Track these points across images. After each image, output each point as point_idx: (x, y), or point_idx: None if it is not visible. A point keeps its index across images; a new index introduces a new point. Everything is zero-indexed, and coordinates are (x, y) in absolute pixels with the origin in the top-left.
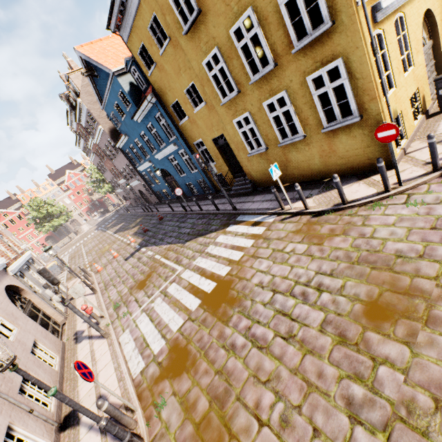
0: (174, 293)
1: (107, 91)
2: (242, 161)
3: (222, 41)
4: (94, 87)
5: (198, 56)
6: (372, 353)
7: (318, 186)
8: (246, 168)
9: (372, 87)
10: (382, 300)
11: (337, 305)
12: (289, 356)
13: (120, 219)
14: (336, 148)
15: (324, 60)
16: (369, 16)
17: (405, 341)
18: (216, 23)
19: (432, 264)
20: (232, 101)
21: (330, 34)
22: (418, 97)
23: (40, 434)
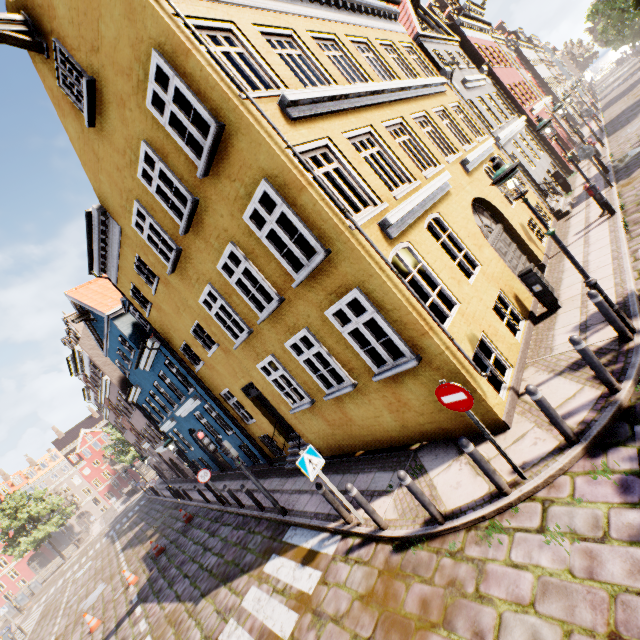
0: None
1: (106, 336)
2: (288, 417)
3: (214, 276)
4: (92, 331)
5: (193, 294)
6: None
7: (401, 463)
8: (297, 427)
9: (414, 319)
10: None
11: None
12: None
13: (142, 513)
14: (406, 399)
15: (337, 291)
16: (377, 234)
17: None
18: (201, 260)
19: None
20: (248, 342)
21: (332, 263)
22: (507, 298)
23: None
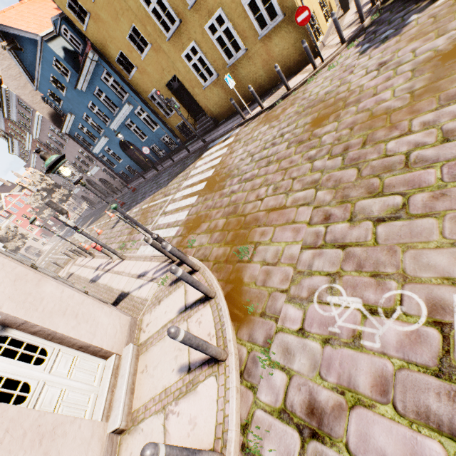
0: (173, 208)
1: (38, 64)
2: (198, 99)
3: None
4: (20, 64)
5: None
6: (318, 136)
7: (267, 94)
8: (204, 106)
9: None
10: (320, 115)
11: (295, 134)
12: (271, 169)
13: (87, 218)
14: (273, 53)
15: None
16: None
17: (334, 121)
18: None
19: (345, 85)
20: (176, 35)
21: None
22: (325, 2)
23: (101, 302)
